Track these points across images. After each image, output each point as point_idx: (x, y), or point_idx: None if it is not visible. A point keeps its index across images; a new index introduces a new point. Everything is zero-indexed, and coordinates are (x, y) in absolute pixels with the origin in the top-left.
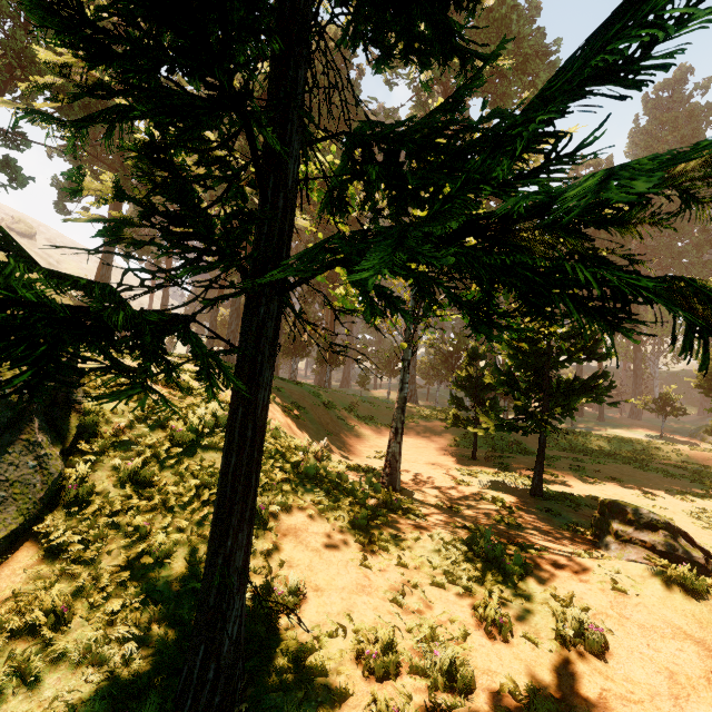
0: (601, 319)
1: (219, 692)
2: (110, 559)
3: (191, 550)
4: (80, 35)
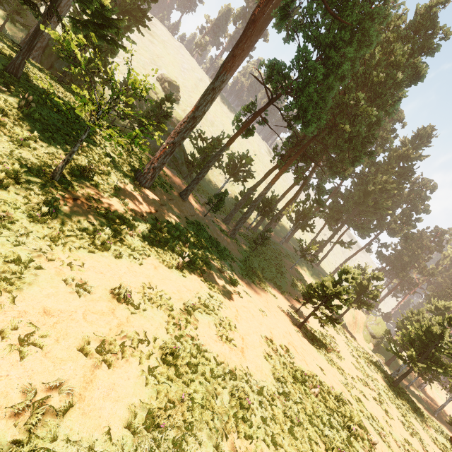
0: None
1: (388, 364)
2: (381, 353)
3: (387, 359)
4: (403, 324)
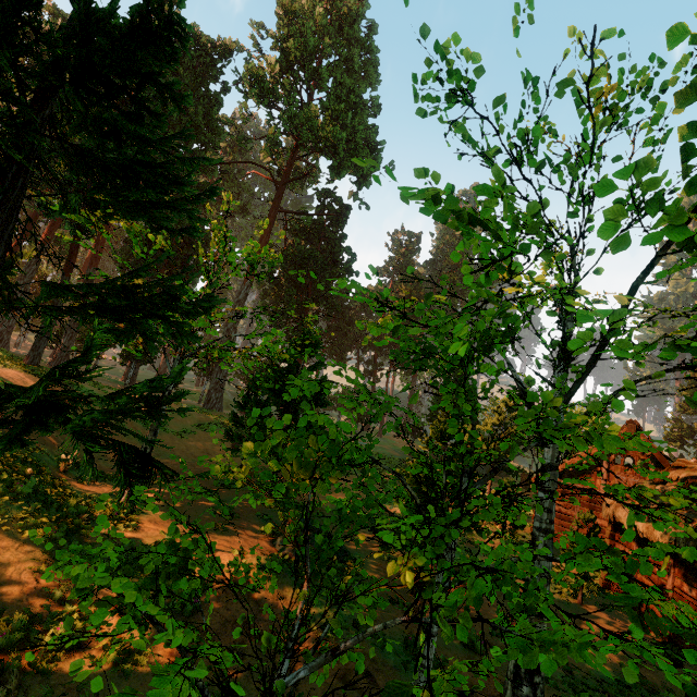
0: (116, 448)
1: None
2: None
3: None
4: None
